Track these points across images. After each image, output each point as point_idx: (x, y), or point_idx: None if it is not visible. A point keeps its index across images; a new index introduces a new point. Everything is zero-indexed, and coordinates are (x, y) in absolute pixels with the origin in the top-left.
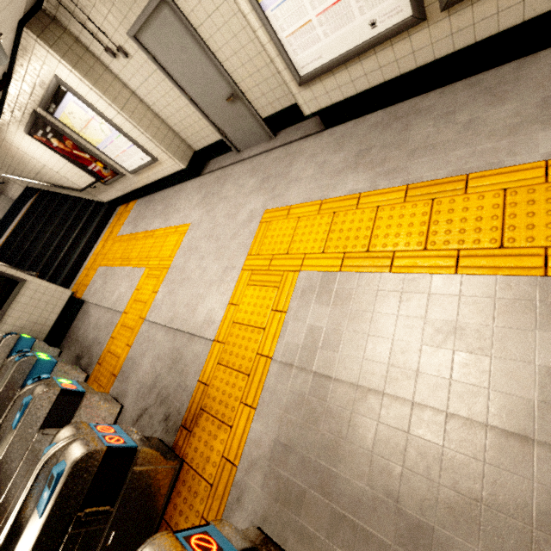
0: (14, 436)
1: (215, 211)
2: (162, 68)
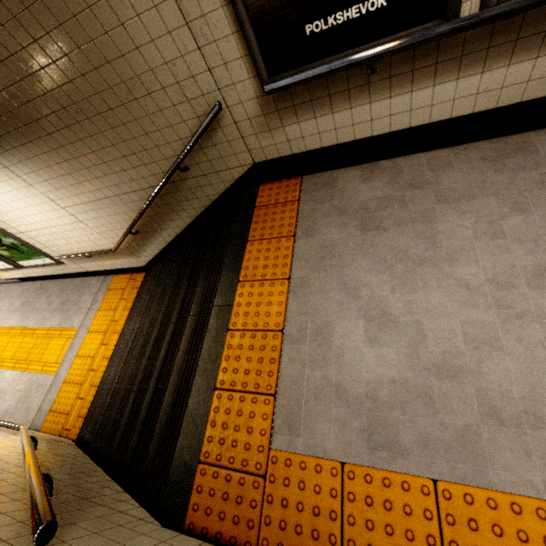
0: None
1: None
2: None
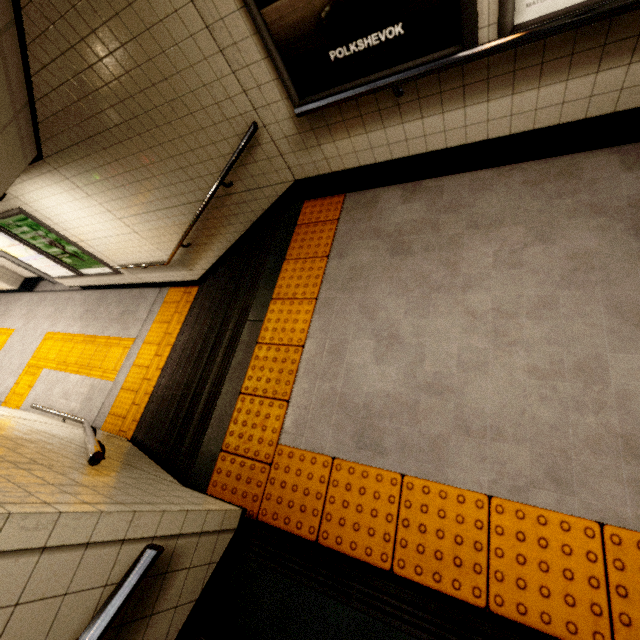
0: None
1: (29, 324)
2: None
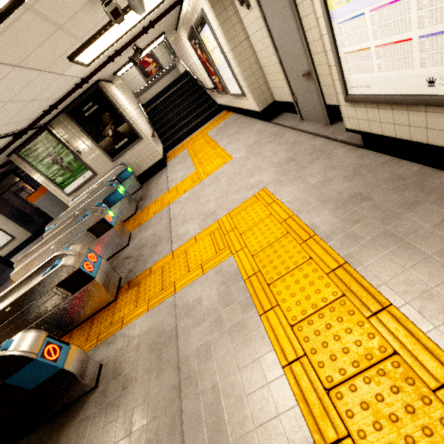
0: (75, 226)
1: (248, 161)
2: (267, 27)
